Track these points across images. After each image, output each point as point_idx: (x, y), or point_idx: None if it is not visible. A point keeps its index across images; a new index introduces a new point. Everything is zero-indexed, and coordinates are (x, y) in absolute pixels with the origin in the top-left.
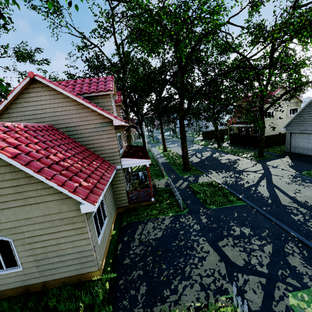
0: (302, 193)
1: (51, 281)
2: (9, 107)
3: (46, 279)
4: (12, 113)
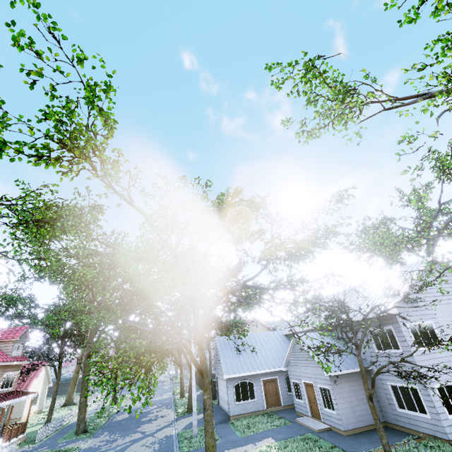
0: None
1: None
2: None
3: None
4: None
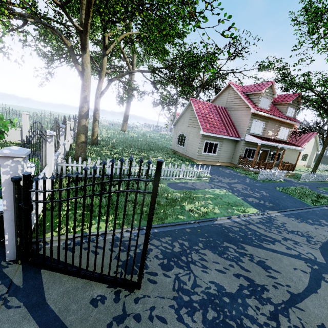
0: None
1: (186, 156)
2: (217, 98)
3: (186, 154)
4: (217, 101)
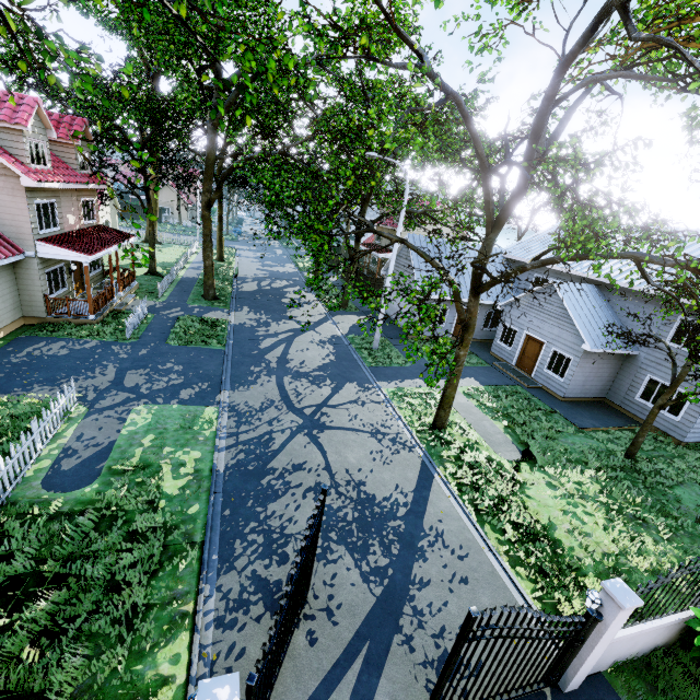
0: (304, 353)
1: None
2: None
3: None
4: None
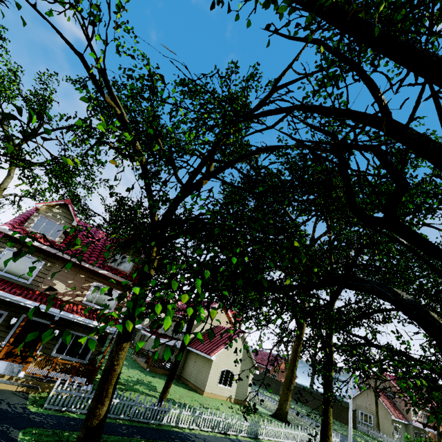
0: None
1: None
2: None
3: None
4: None
